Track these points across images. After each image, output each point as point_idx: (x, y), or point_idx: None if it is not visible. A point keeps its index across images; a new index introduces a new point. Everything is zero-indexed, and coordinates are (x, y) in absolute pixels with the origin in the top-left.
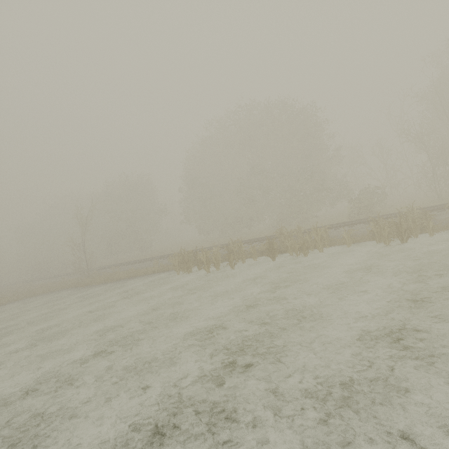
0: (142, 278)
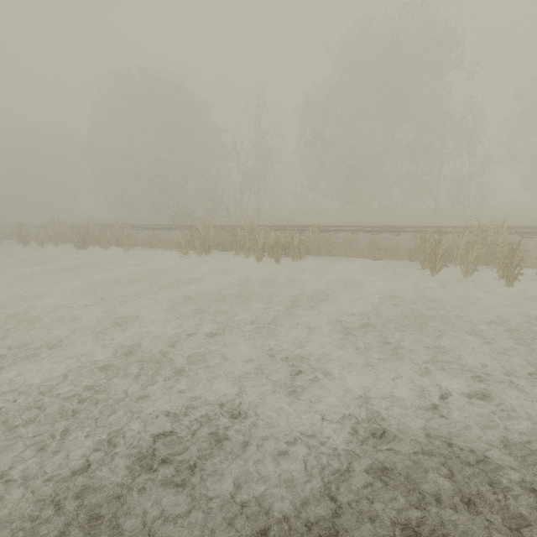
0: None
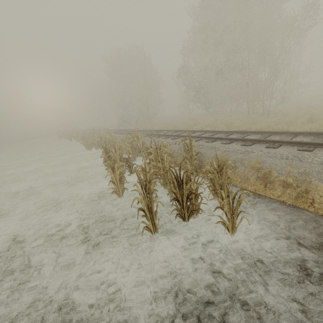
0: None
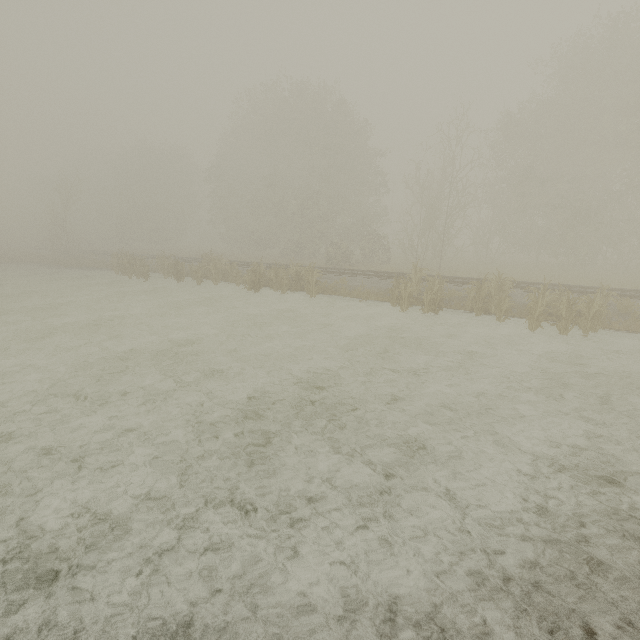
0: (98, 270)
